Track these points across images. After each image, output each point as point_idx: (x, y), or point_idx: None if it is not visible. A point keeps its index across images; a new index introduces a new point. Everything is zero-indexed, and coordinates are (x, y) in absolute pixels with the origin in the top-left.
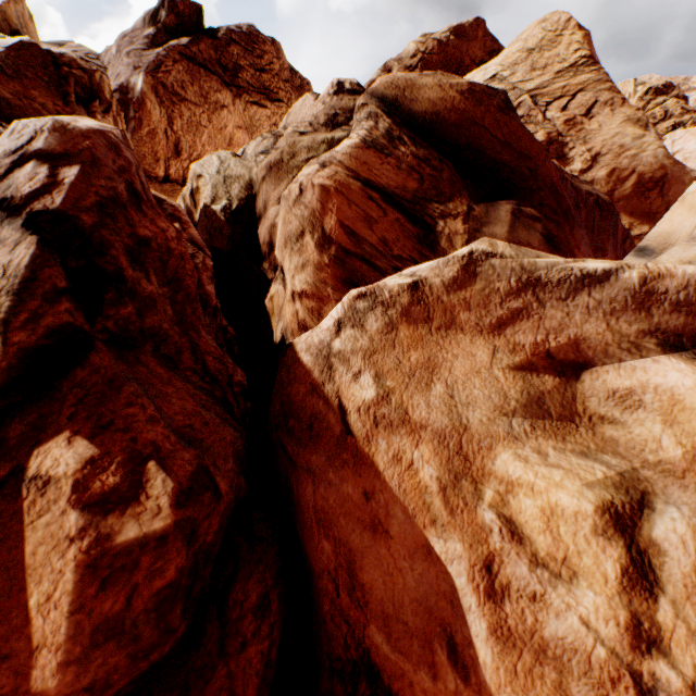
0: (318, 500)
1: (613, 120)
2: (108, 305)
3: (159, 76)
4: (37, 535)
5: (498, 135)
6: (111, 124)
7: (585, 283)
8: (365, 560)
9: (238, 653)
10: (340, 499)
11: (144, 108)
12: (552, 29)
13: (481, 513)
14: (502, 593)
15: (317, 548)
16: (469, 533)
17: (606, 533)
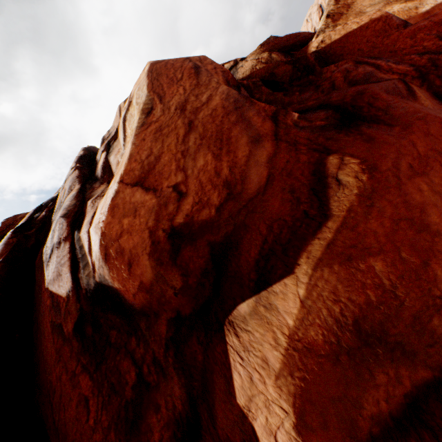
0: None
1: None
2: None
3: None
4: (336, 37)
5: (283, 42)
6: None
7: None
8: None
9: None
10: None
11: None
12: None
13: None
14: None
15: None
16: None
17: None
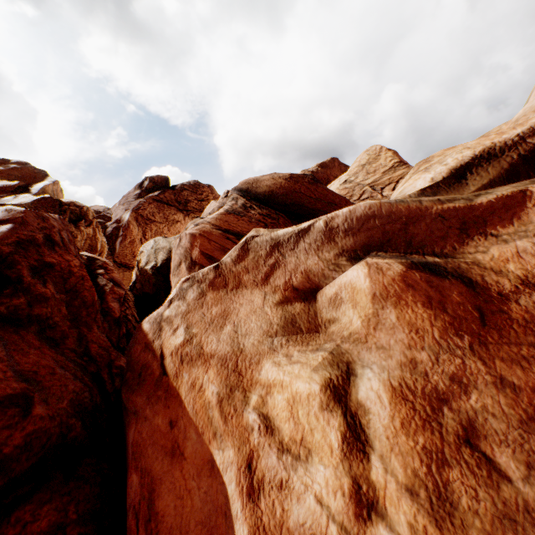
0: (135, 436)
1: None
2: (5, 296)
3: (139, 212)
4: None
5: (312, 195)
6: (91, 231)
7: (300, 235)
8: (163, 486)
9: None
10: (152, 431)
11: (128, 229)
12: (373, 153)
13: (246, 416)
14: (259, 488)
15: (129, 484)
16: (237, 436)
17: (329, 406)
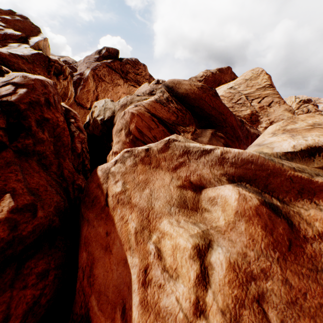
0: (87, 233)
1: (280, 109)
2: (21, 137)
3: (96, 71)
4: None
5: (211, 104)
6: (66, 84)
7: (203, 153)
8: (99, 263)
9: (20, 289)
10: (96, 234)
11: (87, 81)
12: (256, 73)
13: (148, 245)
14: (148, 283)
15: (81, 256)
16: (142, 254)
17: (194, 258)
